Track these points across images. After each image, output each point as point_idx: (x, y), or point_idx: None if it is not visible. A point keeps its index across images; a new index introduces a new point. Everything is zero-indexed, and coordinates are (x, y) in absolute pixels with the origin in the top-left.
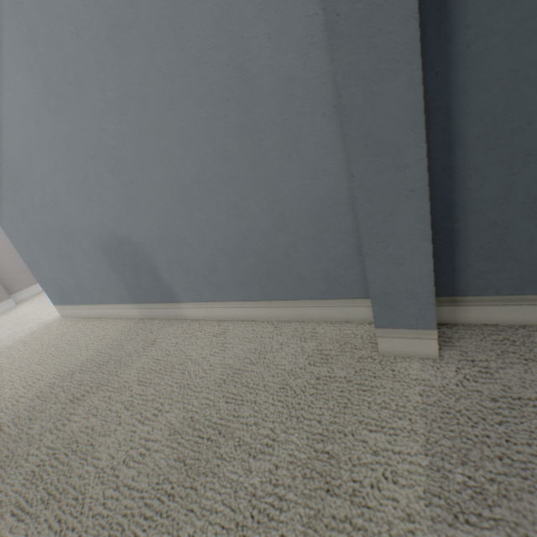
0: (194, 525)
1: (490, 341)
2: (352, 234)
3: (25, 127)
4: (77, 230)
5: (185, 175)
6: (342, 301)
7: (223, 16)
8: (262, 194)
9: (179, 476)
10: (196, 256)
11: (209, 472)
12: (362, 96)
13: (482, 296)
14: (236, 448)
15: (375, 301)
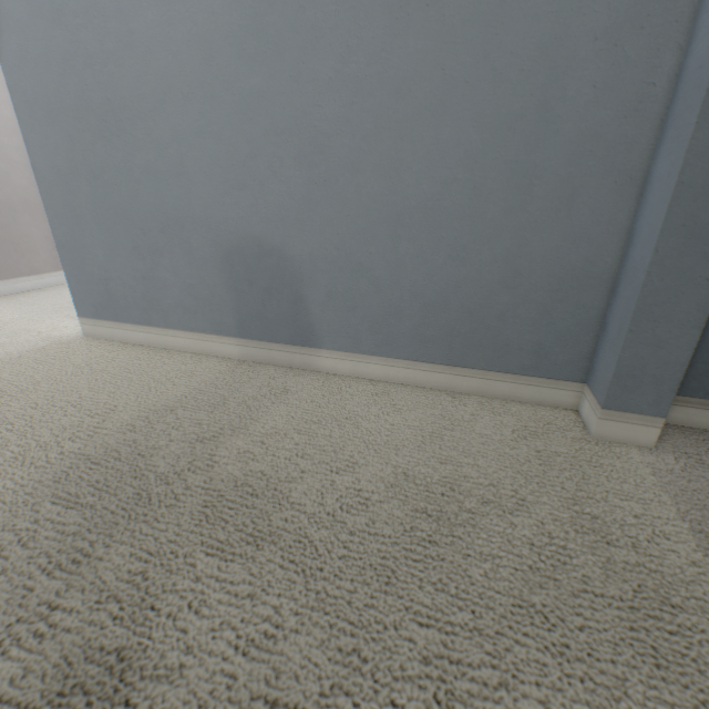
0: (480, 567)
1: (693, 439)
2: (588, 311)
3: (179, 59)
4: (193, 219)
5: (412, 196)
6: (543, 381)
7: (553, 44)
8: (503, 243)
9: (429, 525)
10: (376, 295)
11: (465, 524)
12: (703, 180)
13: (689, 398)
14: (483, 504)
15: (615, 381)
